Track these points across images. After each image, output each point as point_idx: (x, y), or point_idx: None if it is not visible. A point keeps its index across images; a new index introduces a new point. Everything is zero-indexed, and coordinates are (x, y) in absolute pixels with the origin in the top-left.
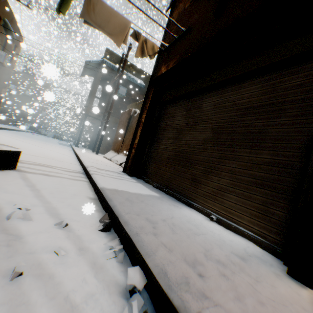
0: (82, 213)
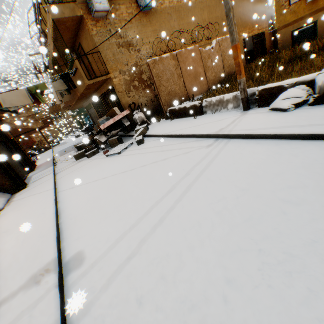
0: (59, 164)
